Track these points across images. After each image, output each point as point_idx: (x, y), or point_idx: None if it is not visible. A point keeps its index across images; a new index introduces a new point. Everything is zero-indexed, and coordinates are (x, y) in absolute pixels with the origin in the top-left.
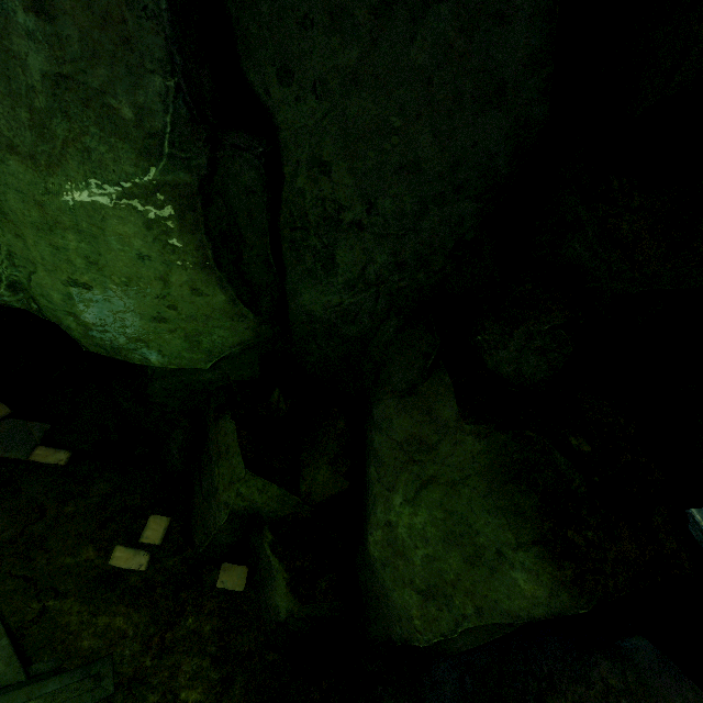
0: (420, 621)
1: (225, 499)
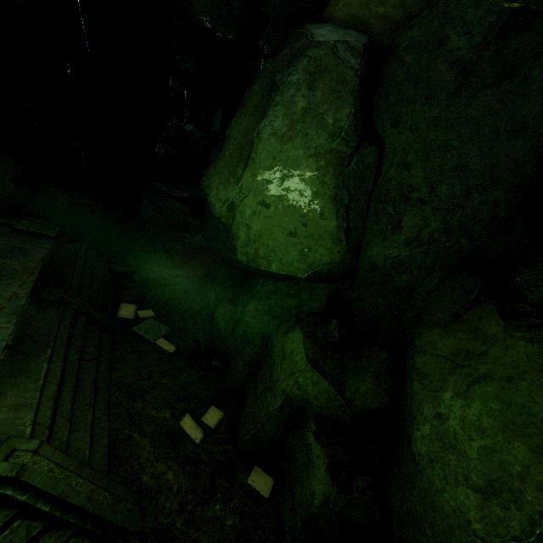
0: (480, 523)
1: (283, 386)
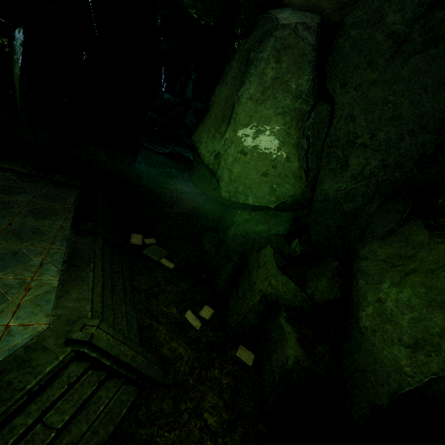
0: (409, 367)
1: (260, 287)
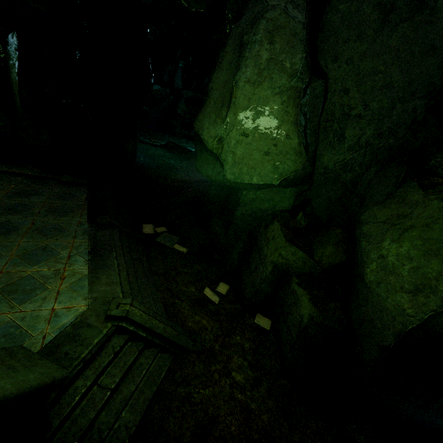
0: (411, 309)
1: (271, 259)
